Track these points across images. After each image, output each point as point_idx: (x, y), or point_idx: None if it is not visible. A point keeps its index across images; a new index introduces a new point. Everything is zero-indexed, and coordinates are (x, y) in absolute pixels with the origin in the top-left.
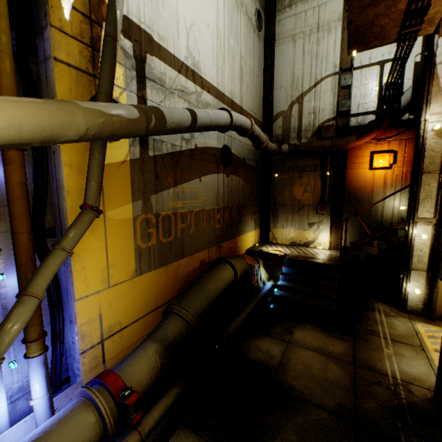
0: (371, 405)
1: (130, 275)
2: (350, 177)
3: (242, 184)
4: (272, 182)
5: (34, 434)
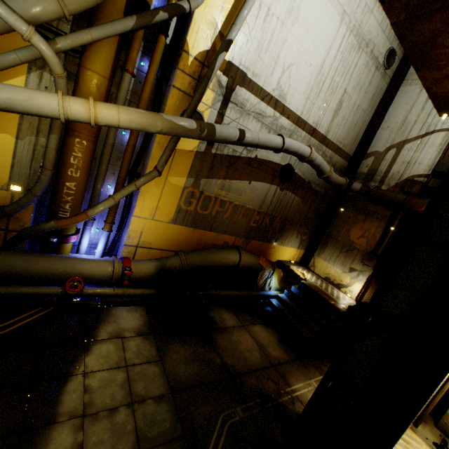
0: (254, 382)
1: (168, 220)
2: None
3: (297, 203)
4: (335, 215)
5: (88, 257)
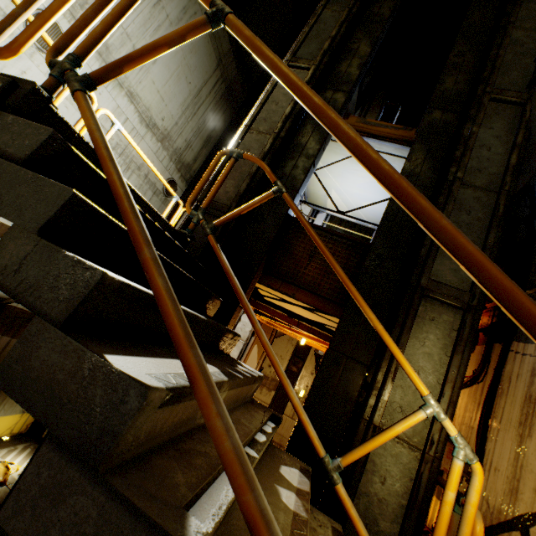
0: None
1: None
2: None
3: None
4: None
5: None
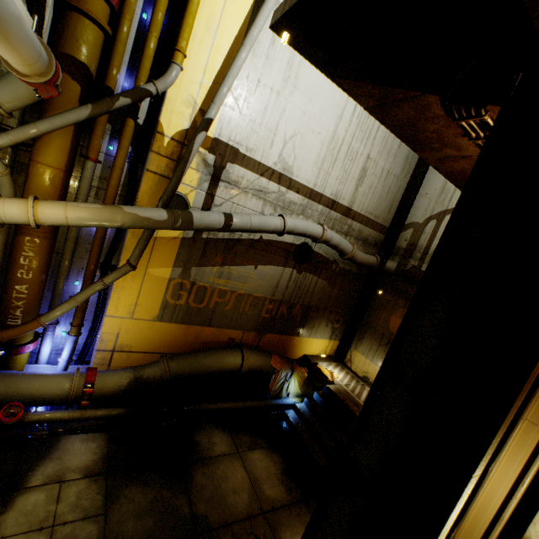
0: None
1: (152, 317)
2: None
3: (321, 286)
4: (373, 297)
5: (42, 372)
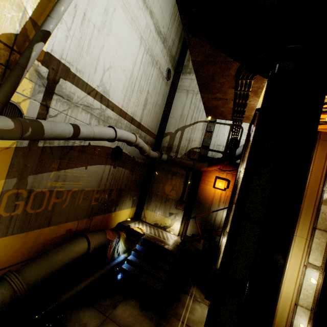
0: None
1: None
2: (201, 188)
3: (127, 174)
4: (153, 176)
5: None
